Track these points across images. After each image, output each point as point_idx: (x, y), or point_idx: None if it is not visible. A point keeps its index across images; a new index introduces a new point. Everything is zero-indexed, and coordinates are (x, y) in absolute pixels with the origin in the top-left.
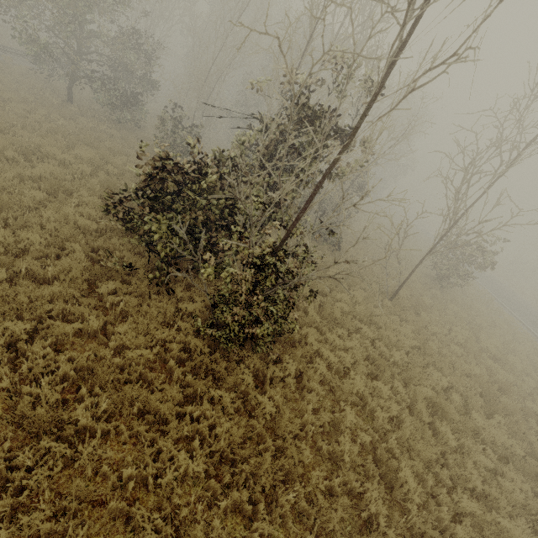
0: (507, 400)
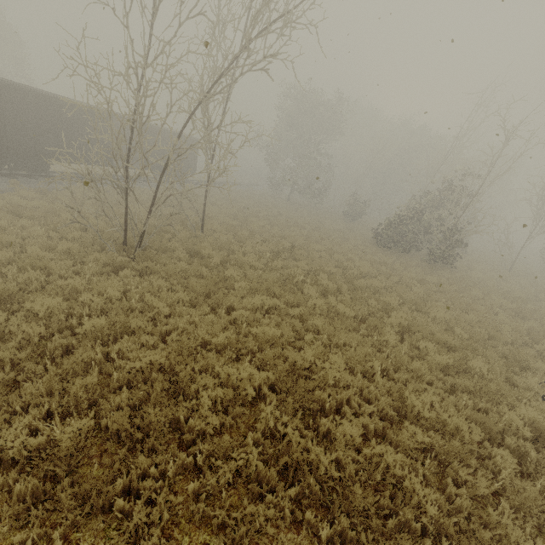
0: None
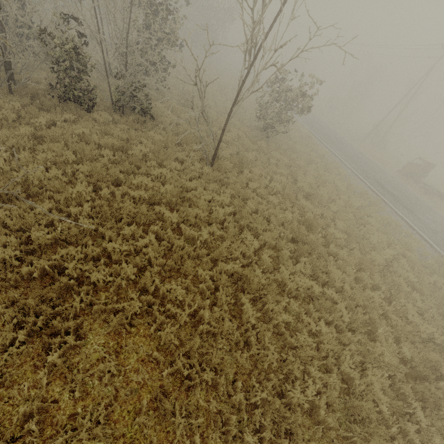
0: (313, 236)
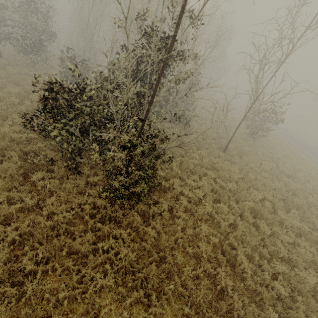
0: (297, 200)
